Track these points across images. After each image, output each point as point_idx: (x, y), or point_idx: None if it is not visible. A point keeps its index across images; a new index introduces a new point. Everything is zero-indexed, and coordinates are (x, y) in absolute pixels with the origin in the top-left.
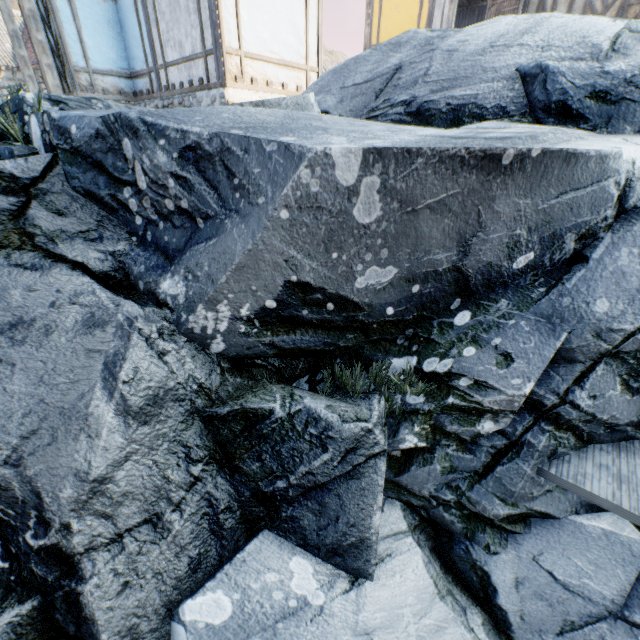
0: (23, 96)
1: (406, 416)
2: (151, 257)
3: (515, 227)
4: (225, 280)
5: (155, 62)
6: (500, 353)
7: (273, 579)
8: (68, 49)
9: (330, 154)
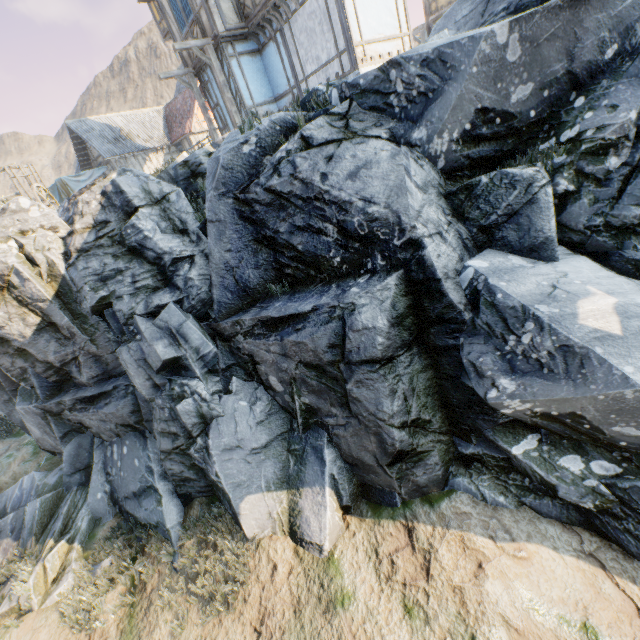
0: (317, 88)
1: (556, 171)
2: (405, 125)
3: (599, 33)
4: (447, 117)
5: (297, 80)
6: (608, 107)
7: (502, 260)
8: (243, 97)
9: (493, 31)
